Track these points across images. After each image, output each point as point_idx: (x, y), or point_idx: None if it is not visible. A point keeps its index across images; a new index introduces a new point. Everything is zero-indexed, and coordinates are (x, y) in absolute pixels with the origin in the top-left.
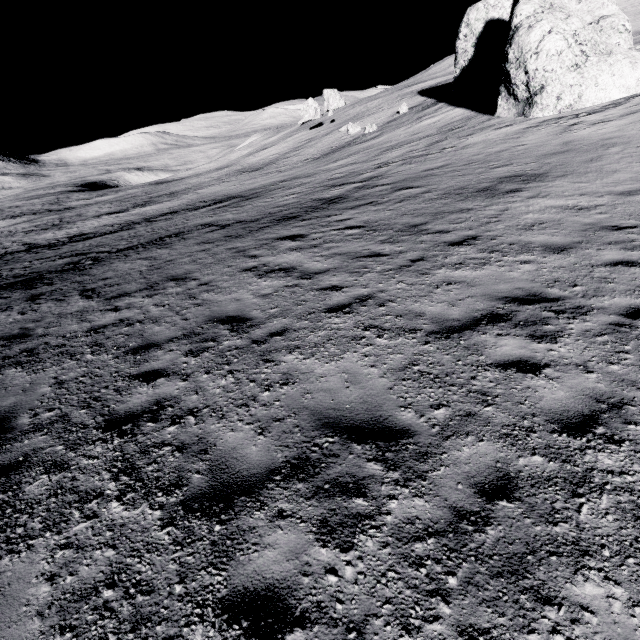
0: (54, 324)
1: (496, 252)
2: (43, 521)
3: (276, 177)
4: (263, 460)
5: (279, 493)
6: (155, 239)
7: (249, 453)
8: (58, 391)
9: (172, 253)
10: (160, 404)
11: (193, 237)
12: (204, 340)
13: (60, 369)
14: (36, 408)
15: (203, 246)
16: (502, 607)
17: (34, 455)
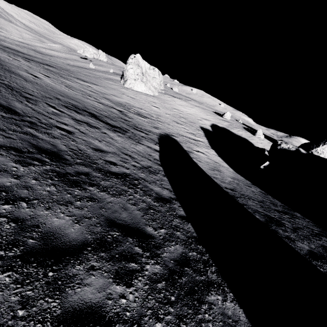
0: None
1: (64, 79)
2: None
3: (45, 58)
4: None
5: None
6: None
7: None
8: None
9: None
10: None
11: None
12: None
13: None
14: None
15: None
16: (12, 68)
17: None
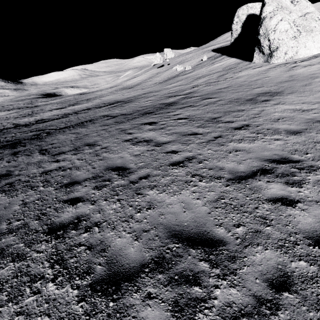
0: (24, 169)
1: (260, 133)
2: (8, 294)
3: (140, 92)
4: (138, 257)
5: (148, 281)
6: (79, 123)
7: (129, 252)
8: (23, 209)
9: (87, 130)
10: (79, 219)
11: (98, 122)
12: (104, 180)
13: (25, 195)
14: (10, 219)
15: (103, 127)
16: None
17: (7, 249)
